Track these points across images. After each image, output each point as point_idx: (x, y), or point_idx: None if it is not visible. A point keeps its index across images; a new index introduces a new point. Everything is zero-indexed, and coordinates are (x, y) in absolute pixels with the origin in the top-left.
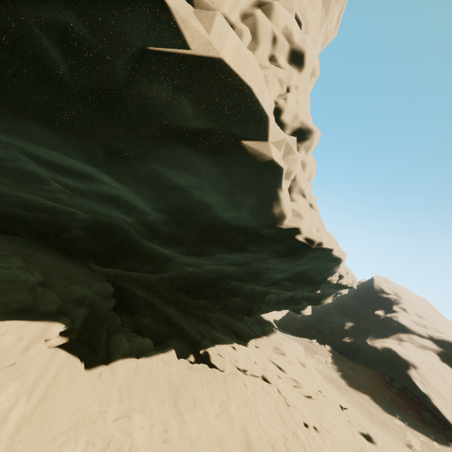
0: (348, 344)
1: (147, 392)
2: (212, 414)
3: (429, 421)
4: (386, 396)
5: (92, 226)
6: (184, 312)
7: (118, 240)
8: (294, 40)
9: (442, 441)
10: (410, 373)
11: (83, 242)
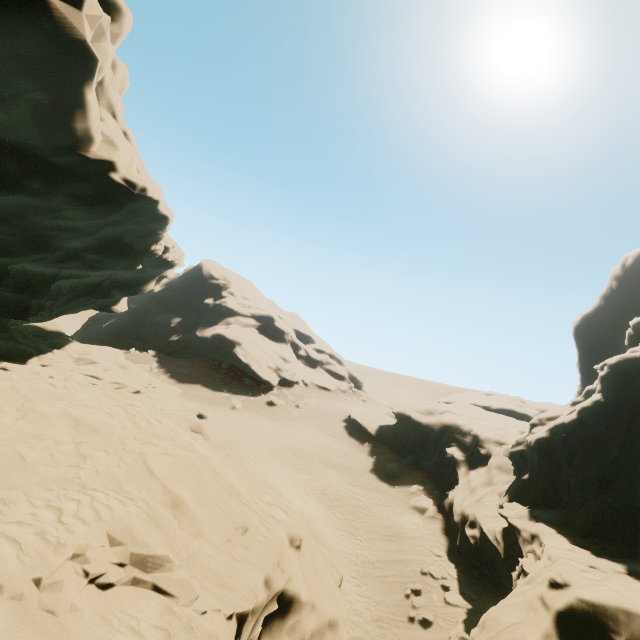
0: (177, 342)
1: None
2: (9, 420)
3: (249, 384)
4: (216, 378)
5: None
6: None
7: None
8: None
9: (257, 394)
10: (236, 351)
11: None
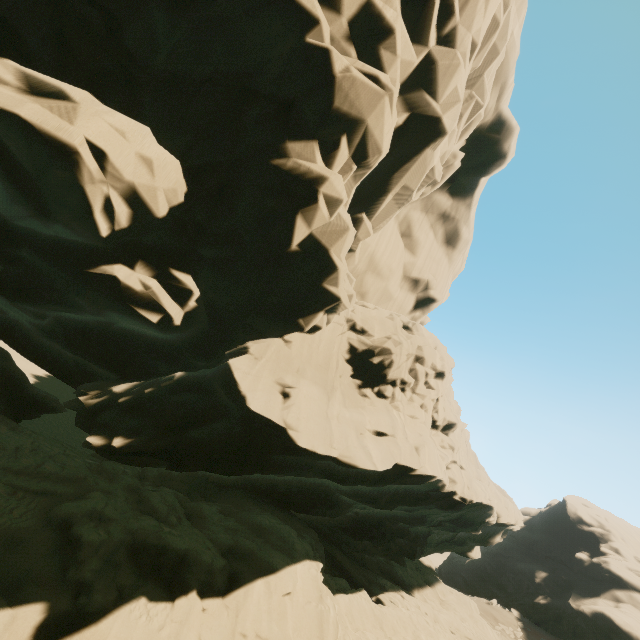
0: (544, 607)
1: (363, 618)
2: (409, 639)
3: None
4: None
5: (308, 485)
6: (345, 554)
7: (318, 492)
8: (438, 368)
9: None
10: None
11: (292, 494)
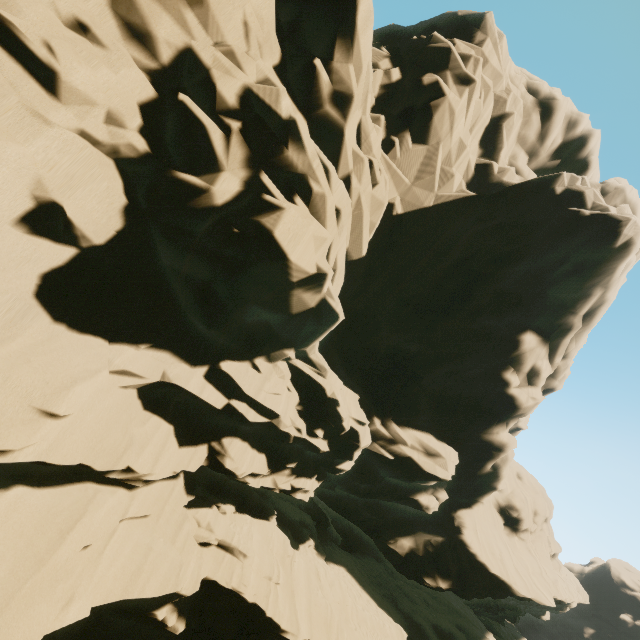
0: None
1: None
2: None
3: None
4: None
5: None
6: None
7: None
8: (547, 515)
9: None
10: None
11: None
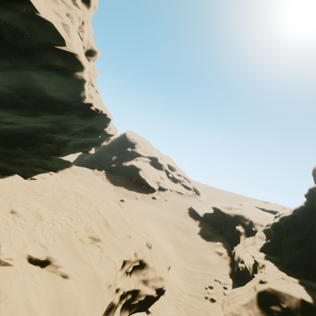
0: (114, 167)
1: (14, 190)
2: (56, 191)
3: (144, 188)
4: (130, 185)
5: None
6: (1, 160)
7: None
8: None
9: (147, 193)
10: (139, 172)
11: None
